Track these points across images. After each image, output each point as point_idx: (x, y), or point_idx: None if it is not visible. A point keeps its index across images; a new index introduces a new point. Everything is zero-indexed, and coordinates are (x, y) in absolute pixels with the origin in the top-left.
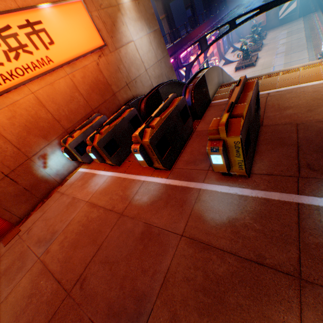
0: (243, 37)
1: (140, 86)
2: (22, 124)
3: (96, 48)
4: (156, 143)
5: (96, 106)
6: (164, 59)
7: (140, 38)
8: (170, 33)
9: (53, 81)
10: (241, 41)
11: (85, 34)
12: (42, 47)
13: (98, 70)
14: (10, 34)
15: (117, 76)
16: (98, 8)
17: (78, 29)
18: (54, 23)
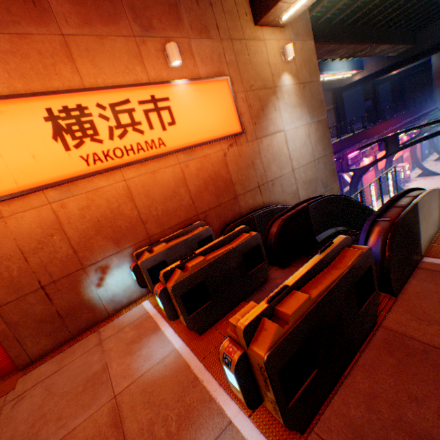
0: None
1: (278, 190)
2: (94, 219)
3: (229, 135)
4: (281, 364)
5: (203, 209)
6: (325, 158)
7: (295, 127)
8: (337, 126)
9: (157, 168)
10: None
11: (219, 117)
12: (158, 126)
13: (223, 162)
14: (126, 109)
15: (247, 173)
16: (246, 89)
17: (213, 110)
18: (184, 102)
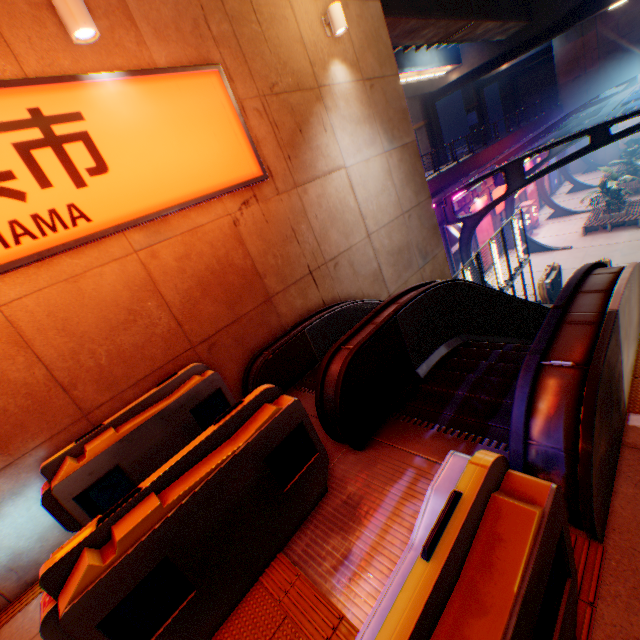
0: (594, 163)
1: (347, 273)
2: None
3: (237, 183)
4: None
5: (205, 334)
6: (419, 208)
7: (364, 160)
8: (433, 152)
9: (81, 268)
10: (601, 170)
11: (210, 149)
12: (63, 179)
13: (234, 237)
14: None
15: (285, 252)
16: (264, 91)
17: (194, 136)
18: (122, 121)
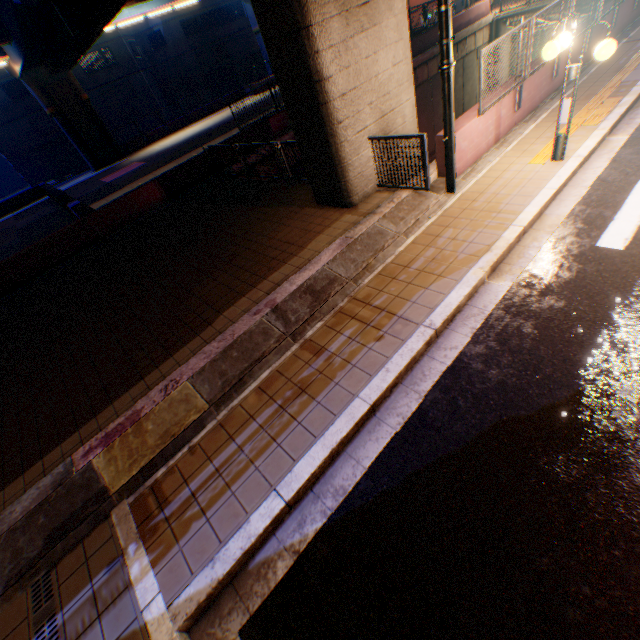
0: None
1: None
2: None
3: None
4: None
5: None
6: None
7: None
8: None
9: None
10: None
11: None
12: None
13: None
14: None
15: None
16: None
17: None
18: None
